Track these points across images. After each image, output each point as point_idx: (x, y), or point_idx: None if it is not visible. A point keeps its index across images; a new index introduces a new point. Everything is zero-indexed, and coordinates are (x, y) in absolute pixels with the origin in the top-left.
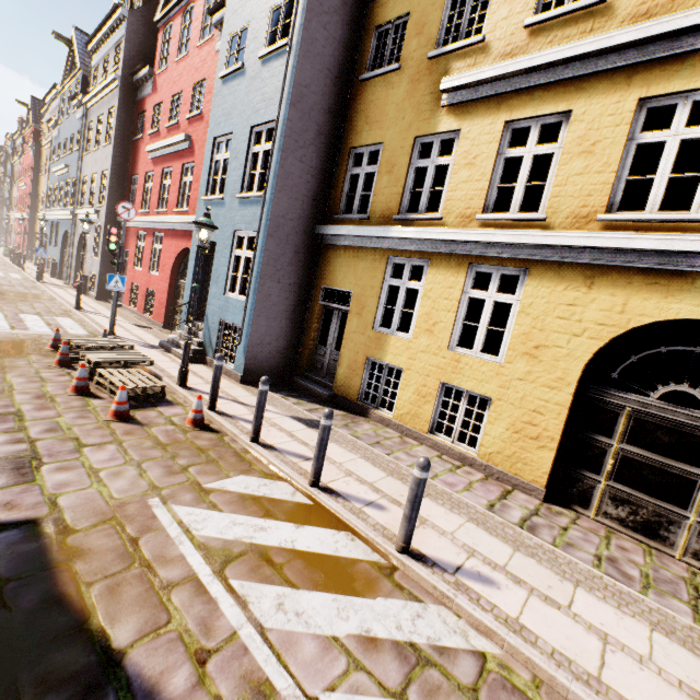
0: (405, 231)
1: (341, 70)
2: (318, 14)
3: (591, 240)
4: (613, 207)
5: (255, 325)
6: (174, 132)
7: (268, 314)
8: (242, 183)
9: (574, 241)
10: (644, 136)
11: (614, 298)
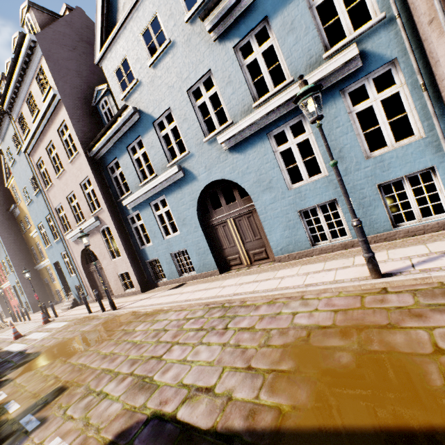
0: (42, 263)
1: (18, 235)
2: (3, 232)
3: None
4: None
5: (29, 299)
6: None
7: (32, 294)
8: (11, 270)
9: None
10: None
11: None
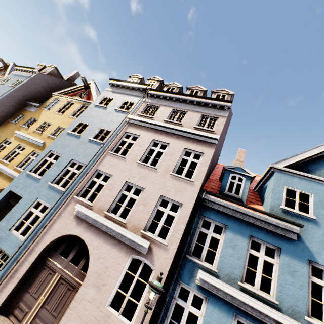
0: None
1: (5, 117)
2: (1, 105)
3: (7, 169)
4: (19, 166)
5: None
6: None
7: None
8: None
9: (5, 169)
10: (31, 156)
11: (5, 182)
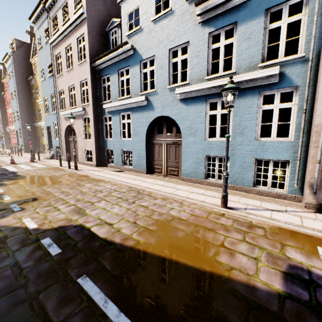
0: (39, 123)
1: (29, 98)
2: (20, 92)
3: None
4: None
5: (24, 143)
6: (11, 107)
7: (27, 140)
8: (18, 119)
9: None
10: None
11: None
